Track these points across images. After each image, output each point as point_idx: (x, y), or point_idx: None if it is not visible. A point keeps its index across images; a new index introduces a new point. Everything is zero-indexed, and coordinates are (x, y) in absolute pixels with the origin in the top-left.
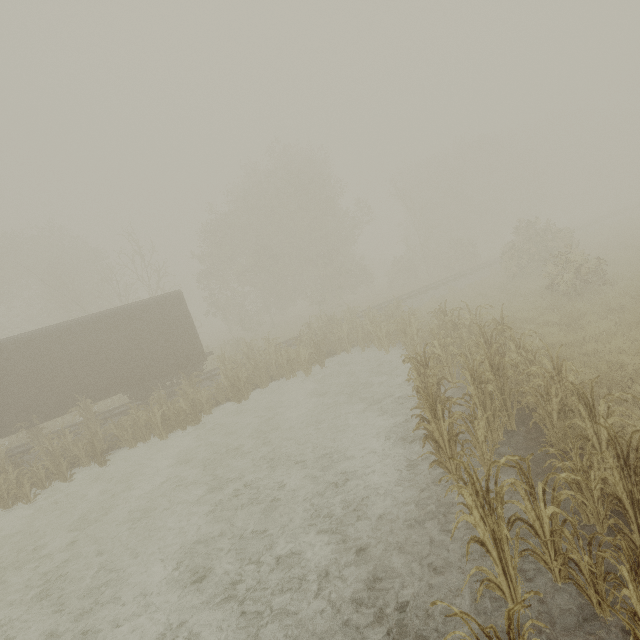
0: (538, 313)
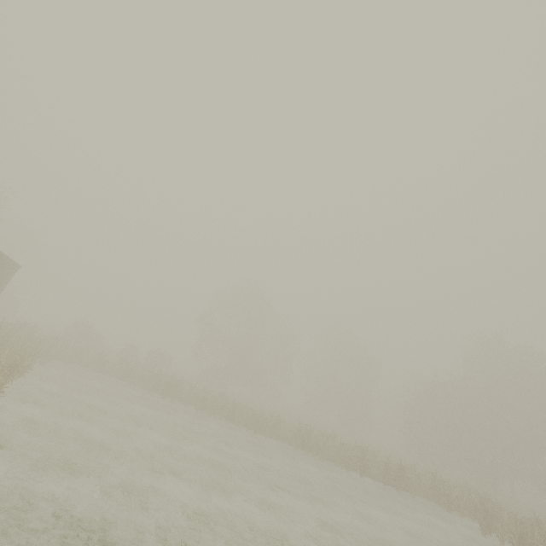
0: None
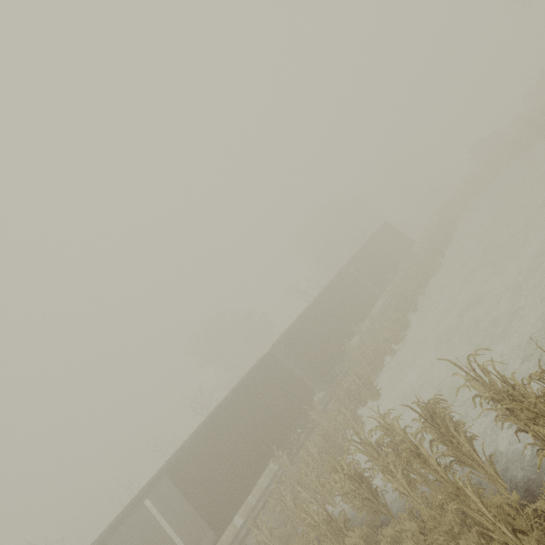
0: None
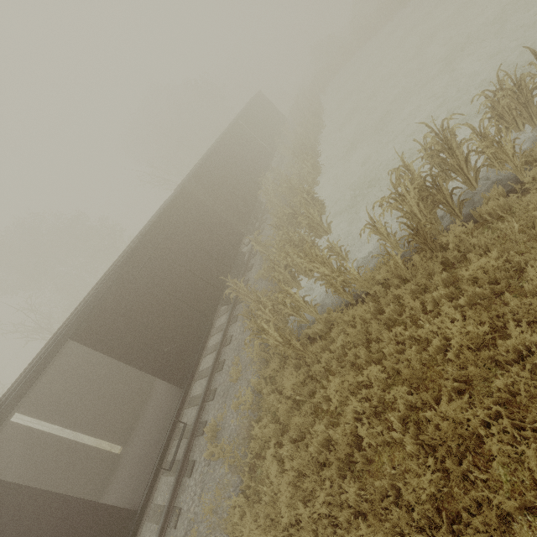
0: None
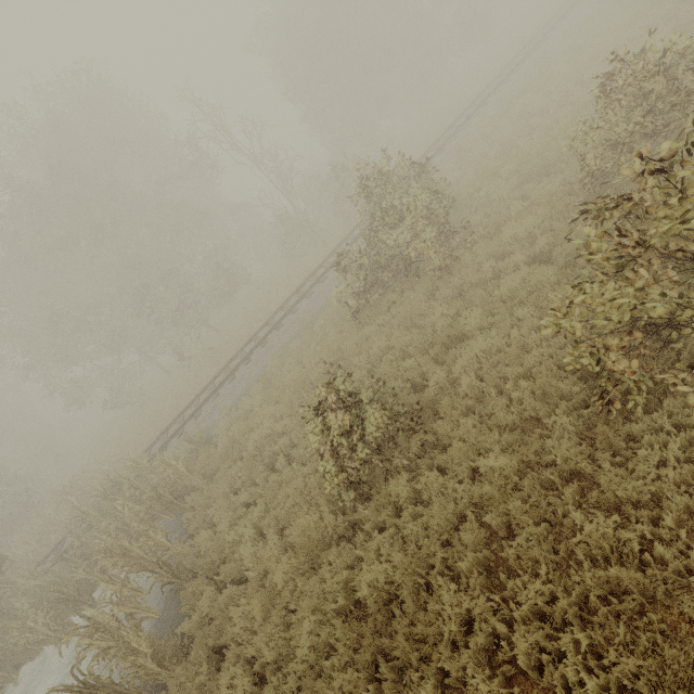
0: (258, 615)
